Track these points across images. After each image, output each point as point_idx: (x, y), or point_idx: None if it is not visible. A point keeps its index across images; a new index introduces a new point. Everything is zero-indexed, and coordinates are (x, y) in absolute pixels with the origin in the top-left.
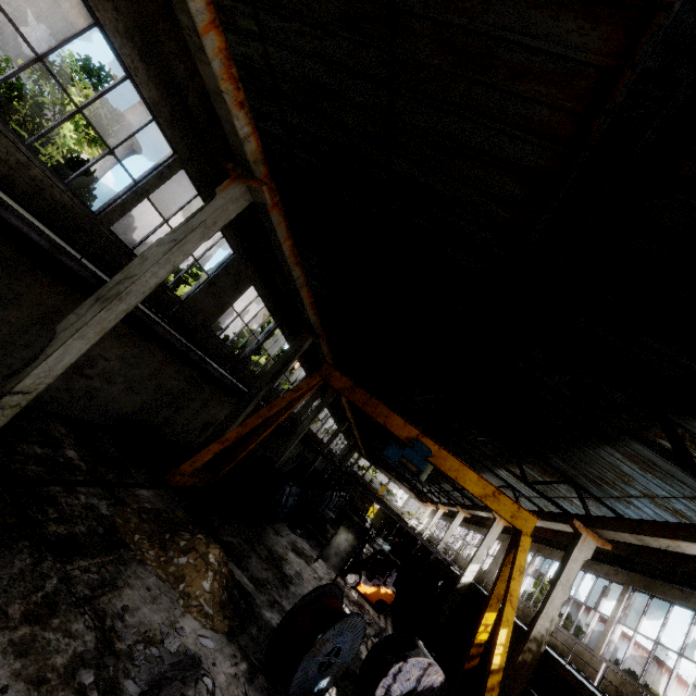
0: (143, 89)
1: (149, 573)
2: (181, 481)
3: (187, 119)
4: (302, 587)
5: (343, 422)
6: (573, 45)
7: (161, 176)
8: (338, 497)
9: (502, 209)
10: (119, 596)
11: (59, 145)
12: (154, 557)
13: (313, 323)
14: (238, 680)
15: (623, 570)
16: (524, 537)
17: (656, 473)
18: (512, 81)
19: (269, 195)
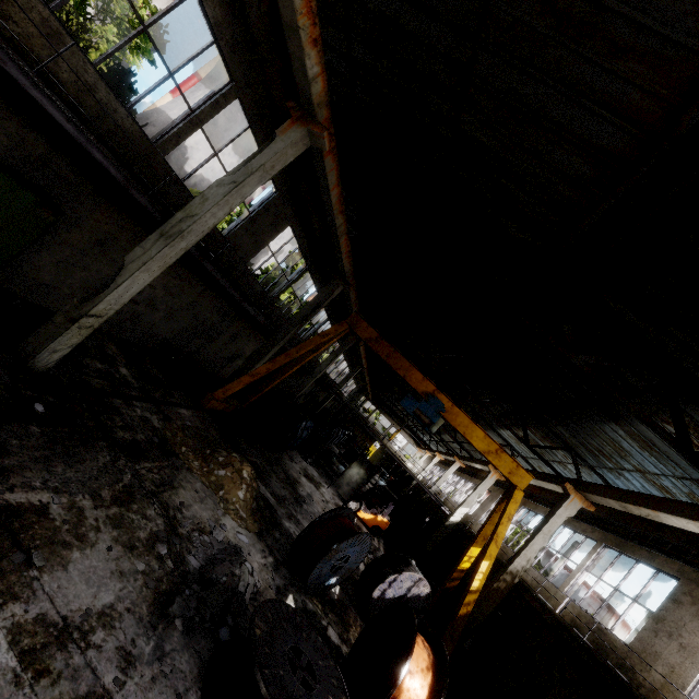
0: (207, 7)
1: (196, 479)
2: (214, 405)
3: (247, 42)
4: (313, 507)
5: (356, 367)
6: (686, 29)
7: (216, 105)
8: (343, 434)
9: (567, 186)
10: (176, 494)
11: (102, 51)
12: (199, 467)
13: (346, 271)
14: (267, 568)
15: (600, 529)
16: (518, 491)
17: (653, 453)
18: (611, 56)
19: (328, 141)
